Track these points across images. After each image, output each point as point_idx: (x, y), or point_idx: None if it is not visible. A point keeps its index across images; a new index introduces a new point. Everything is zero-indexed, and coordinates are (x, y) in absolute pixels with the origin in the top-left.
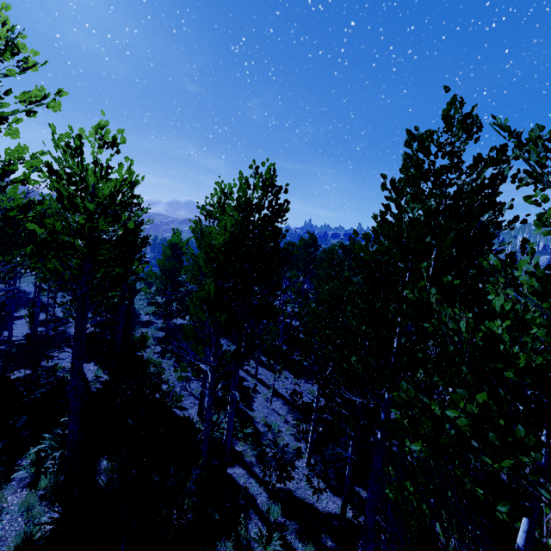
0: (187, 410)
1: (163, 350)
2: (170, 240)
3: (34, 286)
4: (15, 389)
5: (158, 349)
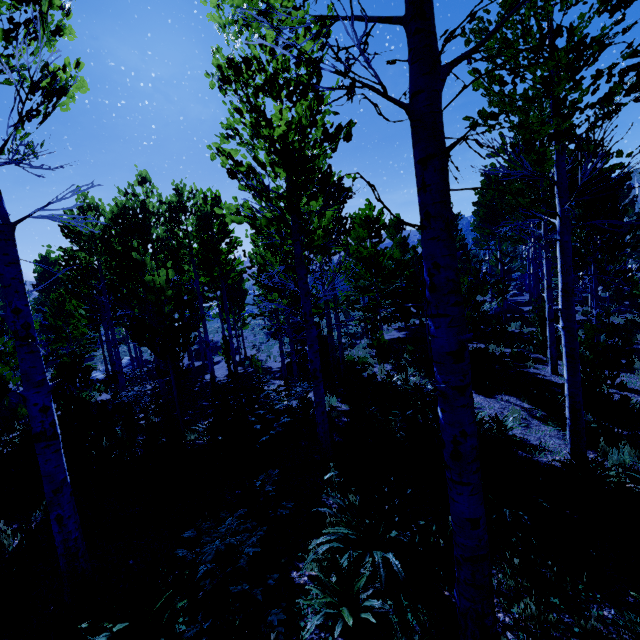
0: (535, 448)
1: (395, 367)
2: (358, 216)
3: (219, 335)
4: (244, 419)
5: (388, 367)
